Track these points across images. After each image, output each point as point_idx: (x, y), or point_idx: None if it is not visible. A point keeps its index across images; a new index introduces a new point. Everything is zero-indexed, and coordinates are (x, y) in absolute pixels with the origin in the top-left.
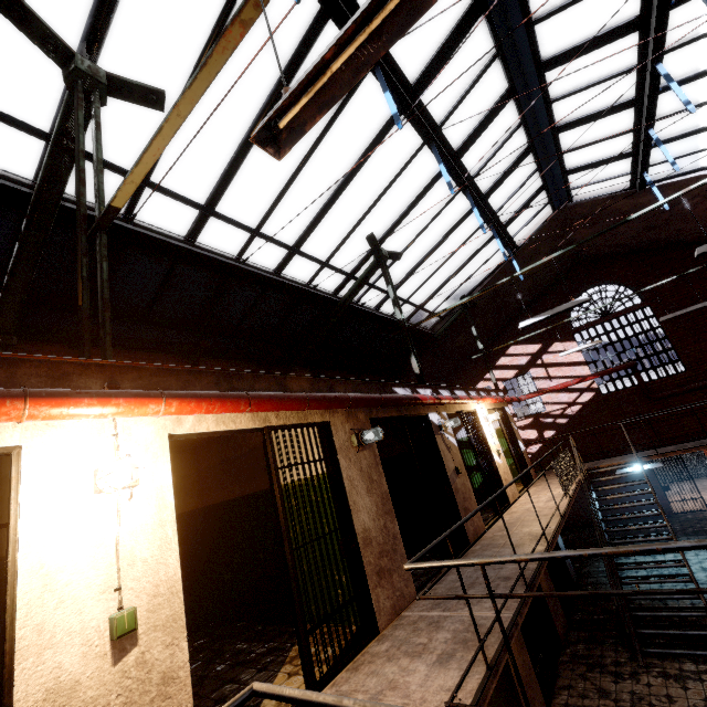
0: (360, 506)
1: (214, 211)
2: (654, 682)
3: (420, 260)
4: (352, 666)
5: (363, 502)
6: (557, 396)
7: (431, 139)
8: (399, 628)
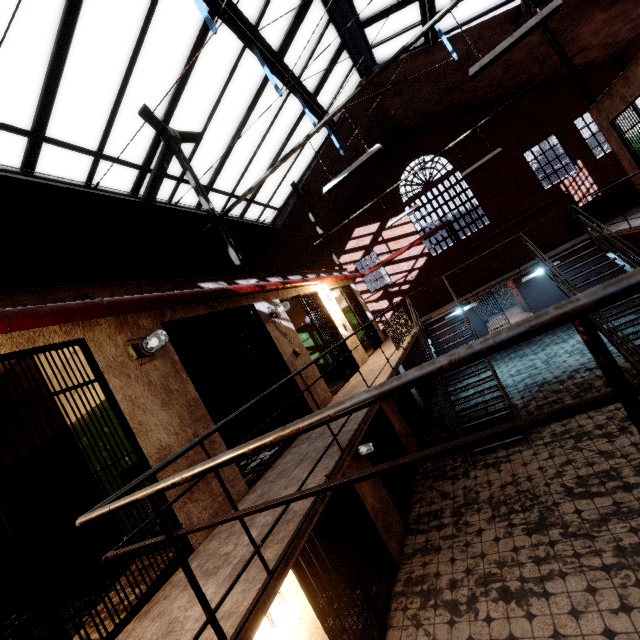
0: (151, 425)
1: None
2: (479, 474)
3: (229, 143)
4: (145, 610)
5: (157, 418)
6: (399, 266)
7: None
8: (215, 537)
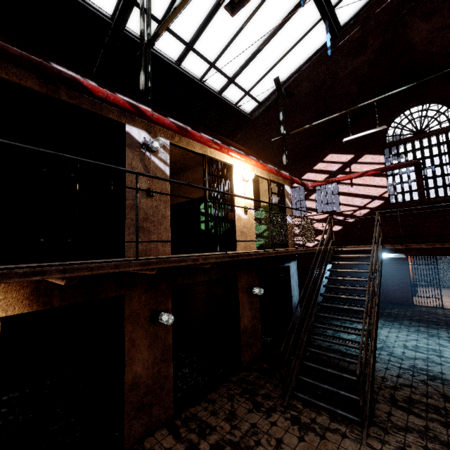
0: None
1: None
2: (281, 423)
3: (215, 1)
4: None
5: None
6: (352, 199)
7: None
8: None
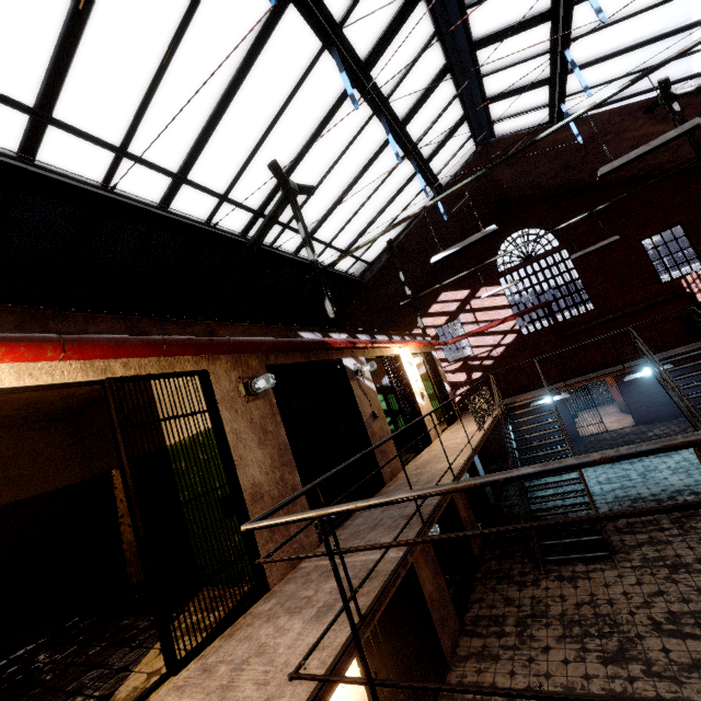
0: (249, 460)
1: (51, 117)
2: (551, 585)
3: (338, 197)
4: (229, 632)
5: (254, 455)
6: (484, 339)
7: (331, 41)
8: (291, 581)
